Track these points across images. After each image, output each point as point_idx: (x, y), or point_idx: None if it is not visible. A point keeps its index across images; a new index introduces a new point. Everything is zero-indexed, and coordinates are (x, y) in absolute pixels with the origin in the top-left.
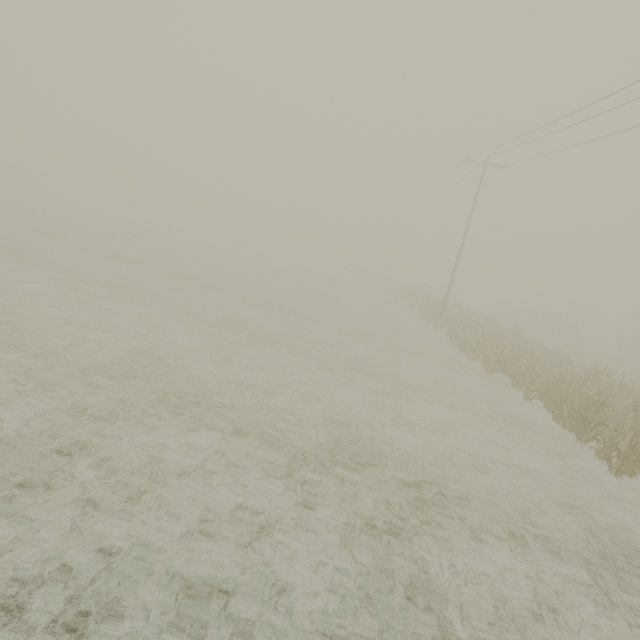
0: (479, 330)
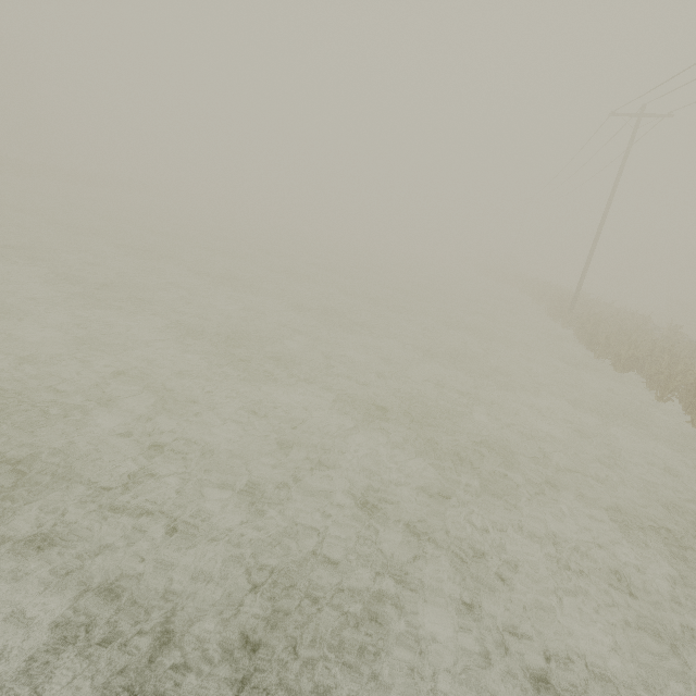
0: (618, 326)
